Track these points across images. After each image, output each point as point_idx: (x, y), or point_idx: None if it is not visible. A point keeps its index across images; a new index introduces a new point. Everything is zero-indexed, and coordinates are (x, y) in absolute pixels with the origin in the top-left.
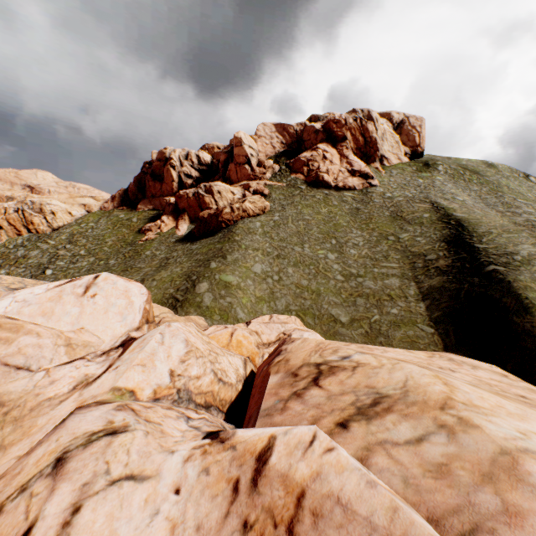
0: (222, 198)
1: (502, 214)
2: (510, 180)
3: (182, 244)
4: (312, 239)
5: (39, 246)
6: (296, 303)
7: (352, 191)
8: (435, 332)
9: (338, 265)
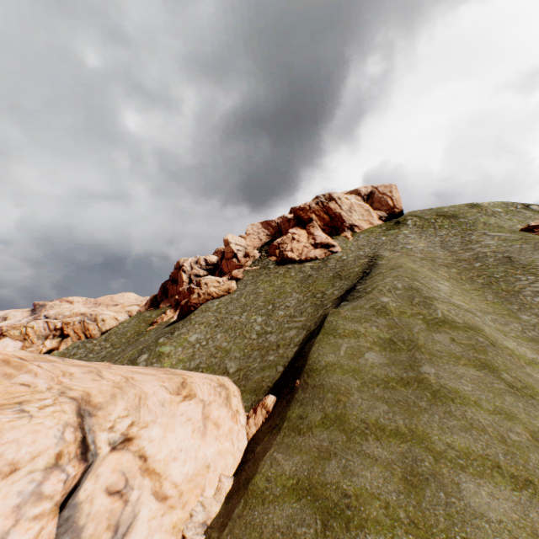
0: (208, 287)
1: (452, 252)
2: (495, 215)
3: (164, 329)
4: (253, 308)
5: (86, 345)
6: (207, 362)
7: (314, 261)
8: (282, 370)
9: (260, 326)
